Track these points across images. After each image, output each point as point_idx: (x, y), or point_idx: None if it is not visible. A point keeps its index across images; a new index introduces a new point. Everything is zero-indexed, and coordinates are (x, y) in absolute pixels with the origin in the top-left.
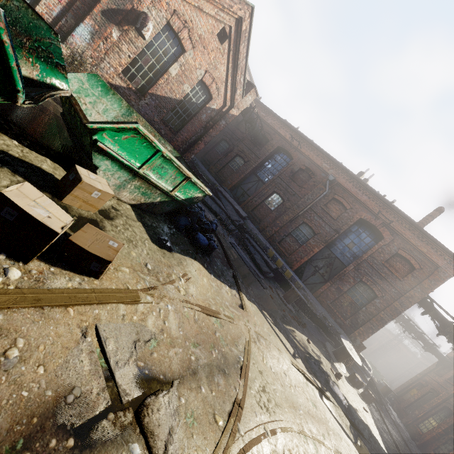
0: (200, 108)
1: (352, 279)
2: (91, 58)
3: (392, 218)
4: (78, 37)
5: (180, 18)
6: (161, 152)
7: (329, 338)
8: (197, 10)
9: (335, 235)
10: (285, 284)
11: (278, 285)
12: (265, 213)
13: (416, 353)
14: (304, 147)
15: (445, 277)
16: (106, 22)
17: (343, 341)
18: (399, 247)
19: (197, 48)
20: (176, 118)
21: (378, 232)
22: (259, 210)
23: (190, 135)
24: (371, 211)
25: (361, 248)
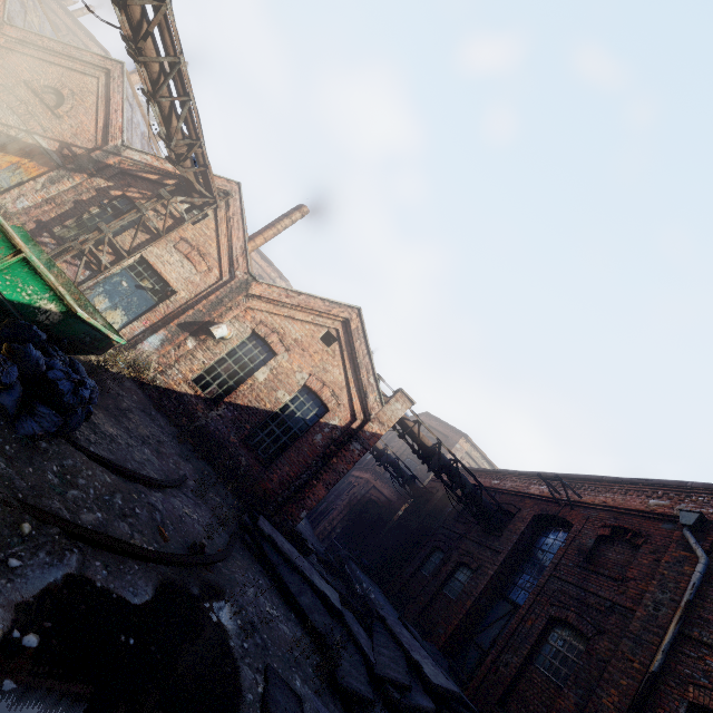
0: (311, 426)
1: None
2: (158, 364)
3: None
4: (148, 344)
5: (267, 325)
6: None
7: None
8: (289, 320)
9: None
10: None
11: None
12: (544, 705)
13: None
14: (587, 492)
15: None
16: (181, 332)
17: None
18: None
19: (293, 351)
20: (270, 442)
21: None
22: (522, 696)
23: (297, 470)
24: None
25: None
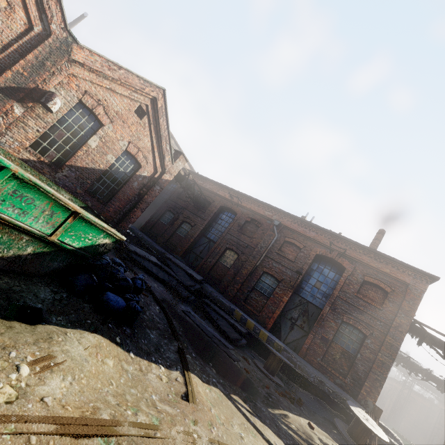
0: (130, 177)
1: (333, 322)
2: None
3: (345, 246)
4: None
5: (93, 97)
6: (9, 170)
7: (336, 410)
8: (110, 92)
9: (298, 277)
10: (264, 350)
11: (255, 354)
12: (223, 272)
13: (431, 399)
14: (244, 201)
15: (419, 293)
16: (5, 98)
17: (354, 410)
18: (363, 273)
19: (116, 122)
20: (104, 189)
21: (338, 264)
22: (215, 270)
23: (123, 203)
24: (323, 245)
25: (329, 285)
